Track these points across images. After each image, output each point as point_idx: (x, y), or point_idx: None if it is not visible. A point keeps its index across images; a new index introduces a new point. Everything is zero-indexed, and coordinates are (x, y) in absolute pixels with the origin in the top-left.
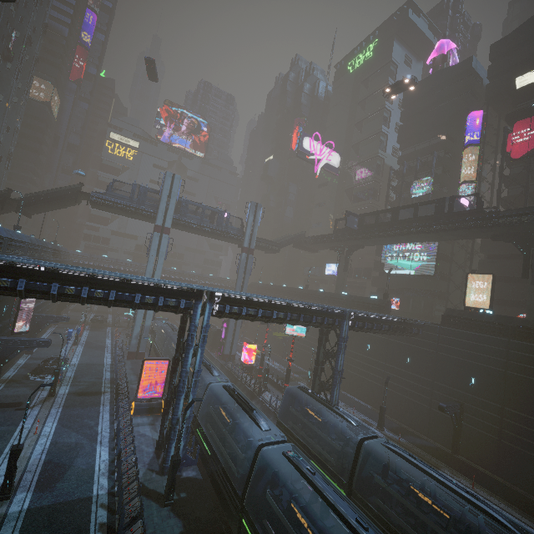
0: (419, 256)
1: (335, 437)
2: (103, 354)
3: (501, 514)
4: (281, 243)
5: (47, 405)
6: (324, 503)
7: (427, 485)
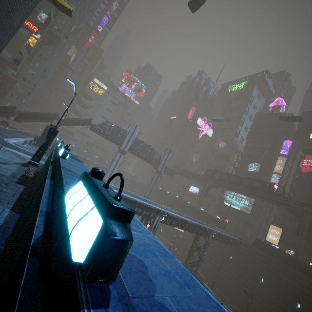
0: (244, 201)
1: None
2: None
3: None
4: (175, 171)
5: None
6: None
7: None
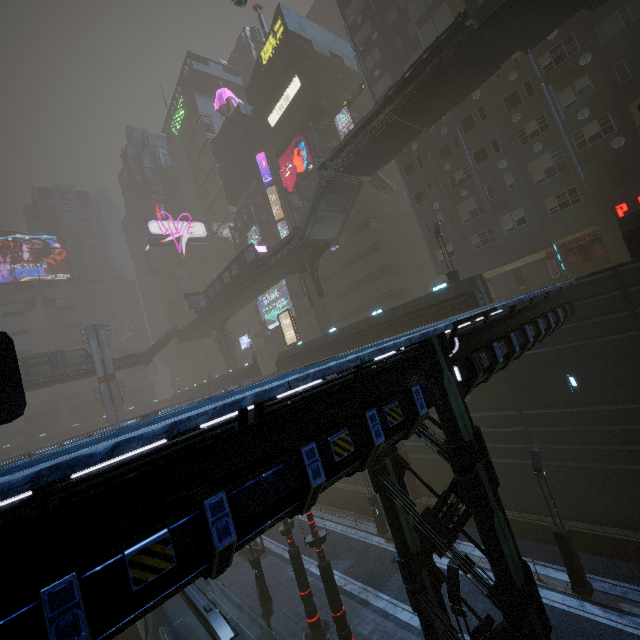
0: (281, 303)
1: None
2: None
3: None
4: (152, 349)
5: None
6: None
7: None
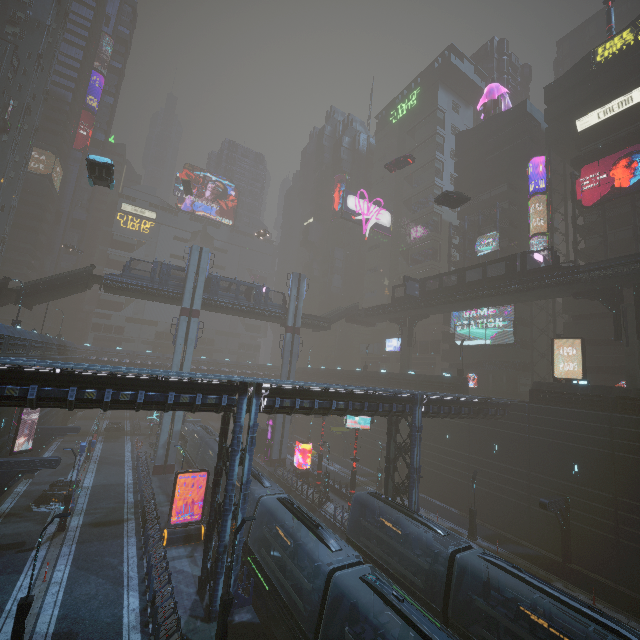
0: (493, 322)
1: (419, 553)
2: (123, 470)
3: (634, 632)
4: (331, 318)
5: (56, 543)
6: (418, 638)
7: (539, 605)
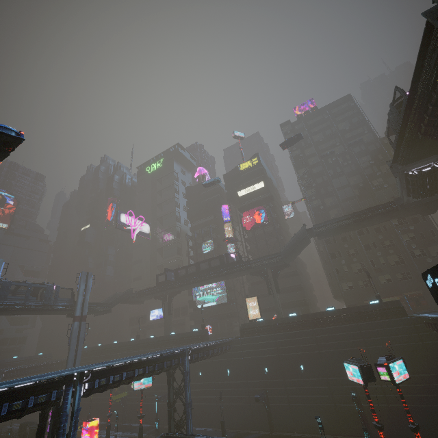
0: (216, 291)
1: None
2: None
3: None
4: (112, 302)
5: None
6: None
7: None
